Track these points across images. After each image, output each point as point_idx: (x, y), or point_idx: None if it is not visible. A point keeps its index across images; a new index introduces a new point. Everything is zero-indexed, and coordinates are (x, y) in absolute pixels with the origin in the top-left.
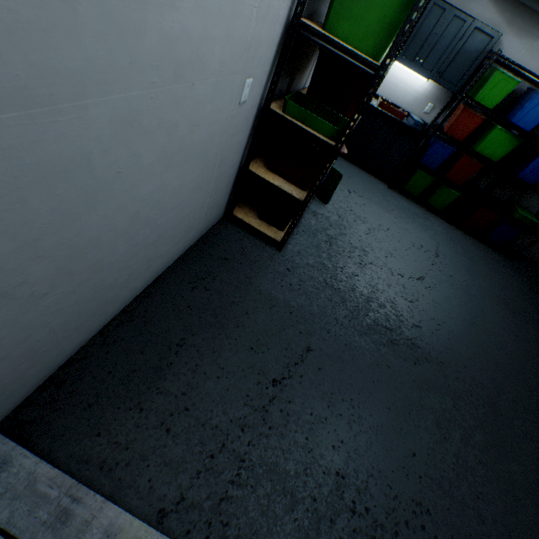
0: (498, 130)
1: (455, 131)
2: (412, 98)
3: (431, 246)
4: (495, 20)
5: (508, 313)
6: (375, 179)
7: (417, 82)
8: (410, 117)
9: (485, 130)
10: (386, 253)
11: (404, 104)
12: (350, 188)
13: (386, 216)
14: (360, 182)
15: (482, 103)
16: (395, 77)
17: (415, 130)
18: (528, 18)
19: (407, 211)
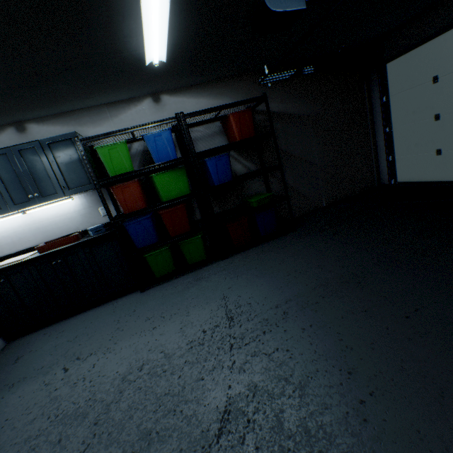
0: (158, 176)
1: (130, 206)
2: (80, 217)
3: (218, 312)
4: (69, 131)
5: (359, 292)
6: (122, 299)
7: (68, 206)
8: (88, 230)
9: (153, 184)
10: None
11: (80, 226)
12: (71, 357)
13: (137, 342)
14: (94, 328)
15: (120, 173)
16: (45, 219)
17: (97, 236)
18: (89, 113)
19: (171, 298)
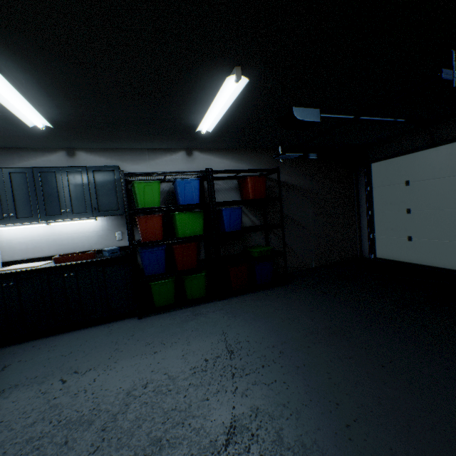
0: (179, 214)
1: (149, 235)
2: (96, 237)
3: (218, 345)
4: (111, 163)
5: (344, 342)
6: (118, 323)
7: (89, 225)
8: (103, 250)
9: (173, 221)
10: (147, 455)
11: (94, 245)
12: (68, 370)
13: (139, 362)
14: (90, 346)
15: (148, 206)
16: (65, 233)
17: (113, 257)
18: (131, 153)
19: (171, 327)
